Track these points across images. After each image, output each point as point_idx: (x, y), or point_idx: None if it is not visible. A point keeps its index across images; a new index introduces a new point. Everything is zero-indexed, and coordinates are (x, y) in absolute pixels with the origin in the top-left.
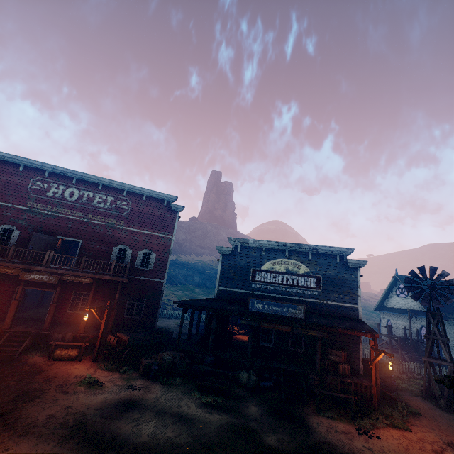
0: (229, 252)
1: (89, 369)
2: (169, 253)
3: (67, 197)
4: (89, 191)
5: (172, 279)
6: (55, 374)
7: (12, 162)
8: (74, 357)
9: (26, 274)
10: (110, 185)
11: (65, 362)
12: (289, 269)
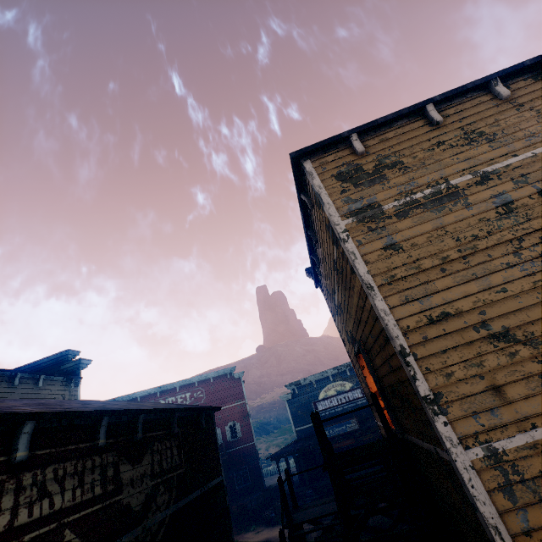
0: (290, 396)
1: None
2: (248, 416)
3: None
4: (171, 397)
5: (266, 427)
6: None
7: None
8: None
9: None
10: (184, 384)
11: None
12: (338, 390)
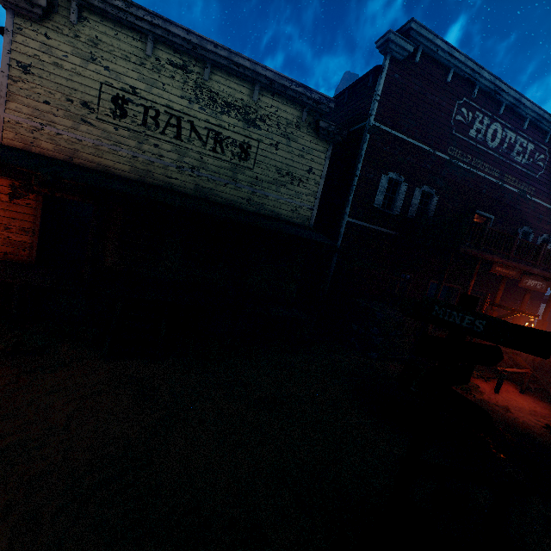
0: None
1: None
2: None
3: (489, 141)
4: (511, 130)
5: None
6: None
7: (440, 61)
8: None
9: (524, 279)
10: (537, 121)
11: None
12: None
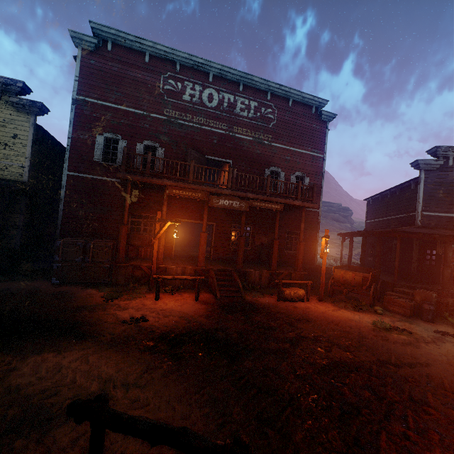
0: (437, 166)
1: (342, 311)
2: (321, 177)
3: (206, 102)
4: (228, 93)
5: None
6: (329, 319)
7: (134, 48)
8: (302, 297)
9: (214, 200)
10: (251, 84)
11: (299, 303)
12: None
